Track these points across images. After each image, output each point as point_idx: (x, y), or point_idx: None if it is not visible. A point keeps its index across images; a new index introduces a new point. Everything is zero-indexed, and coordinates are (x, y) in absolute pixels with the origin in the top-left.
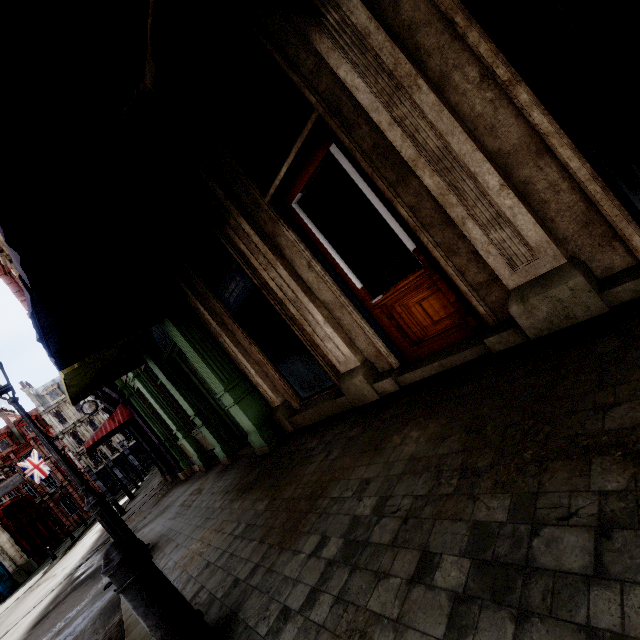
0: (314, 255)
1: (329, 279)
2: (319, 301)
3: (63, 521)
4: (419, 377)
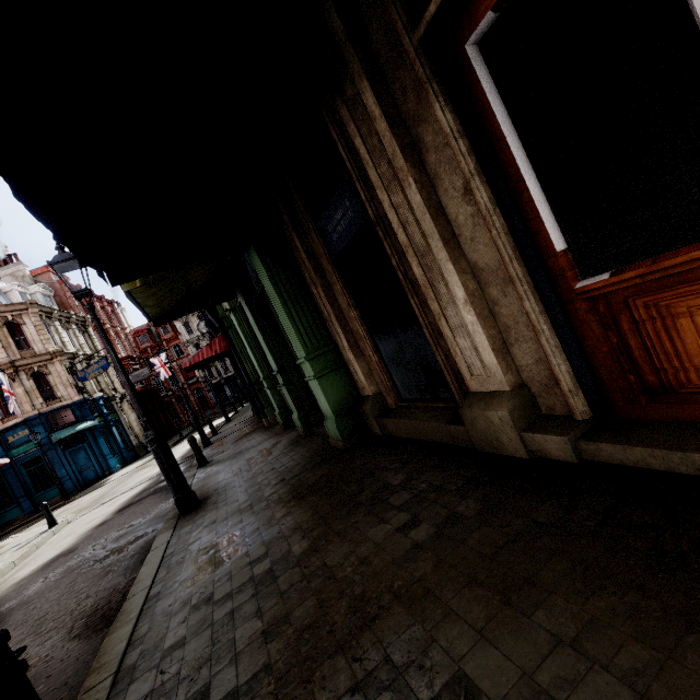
0: (482, 167)
1: (499, 221)
2: (466, 262)
3: (180, 416)
4: (635, 462)
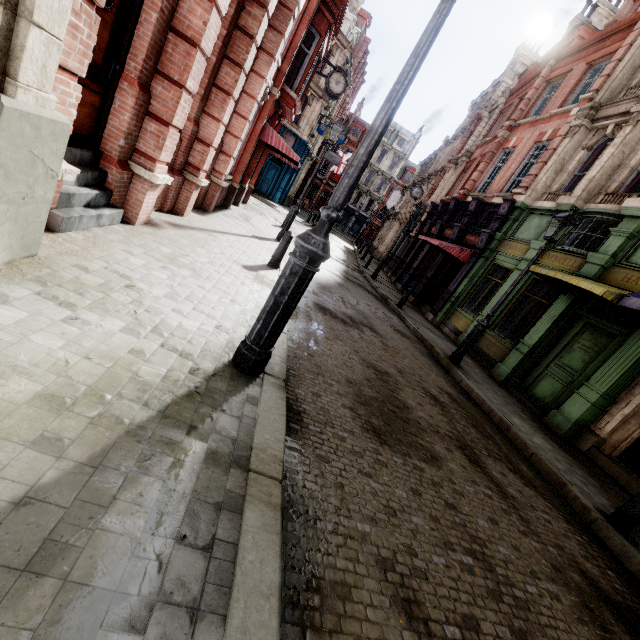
0: None
1: None
2: None
3: None
4: None
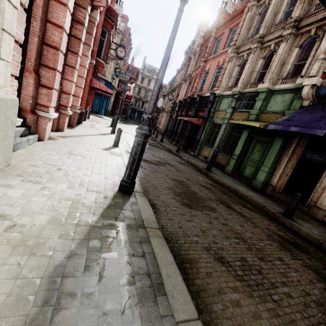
0: None
1: None
2: None
3: None
4: None
